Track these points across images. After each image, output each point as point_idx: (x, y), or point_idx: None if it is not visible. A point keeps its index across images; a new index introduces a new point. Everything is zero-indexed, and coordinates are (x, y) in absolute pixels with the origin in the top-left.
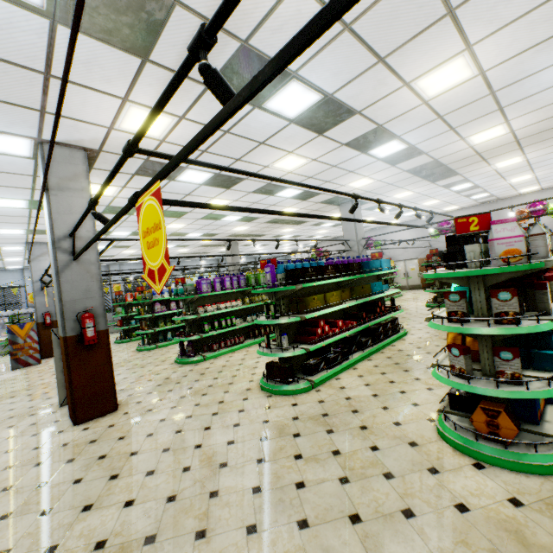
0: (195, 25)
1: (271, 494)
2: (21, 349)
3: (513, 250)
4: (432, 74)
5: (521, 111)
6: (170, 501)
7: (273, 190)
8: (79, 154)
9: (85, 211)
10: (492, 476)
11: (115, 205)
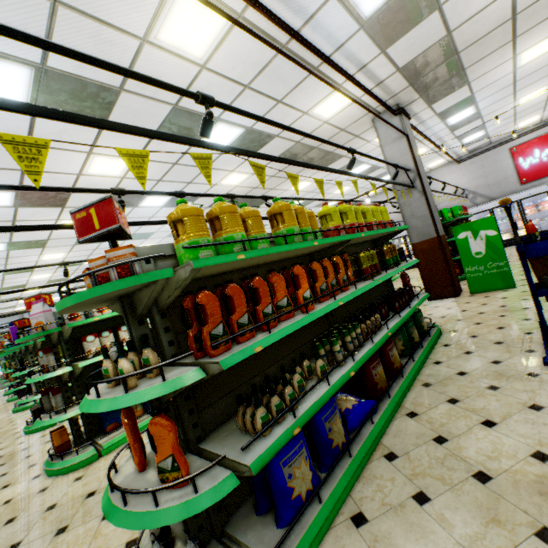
0: None
1: None
2: None
3: (40, 322)
4: (92, 167)
5: (230, 165)
6: None
7: None
8: None
9: None
10: (30, 483)
11: None
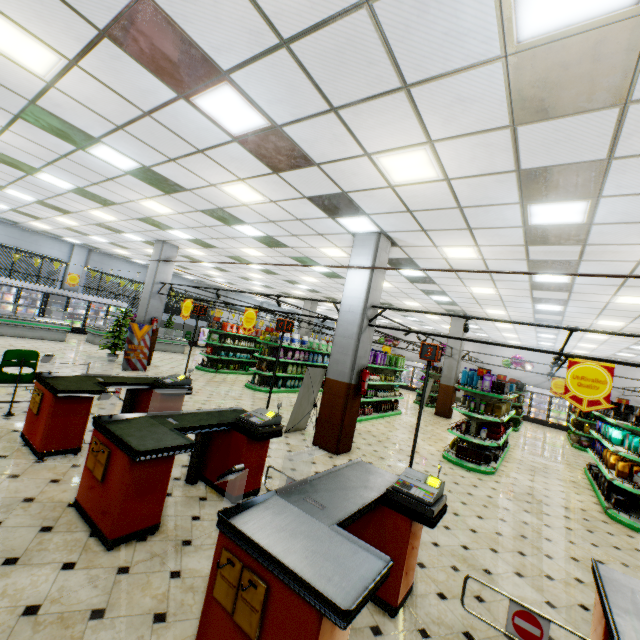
0: (574, 250)
1: (559, 529)
2: (134, 350)
3: None
4: (631, 297)
5: None
6: (504, 521)
7: (435, 293)
8: (389, 245)
9: (445, 314)
10: None
11: (313, 258)
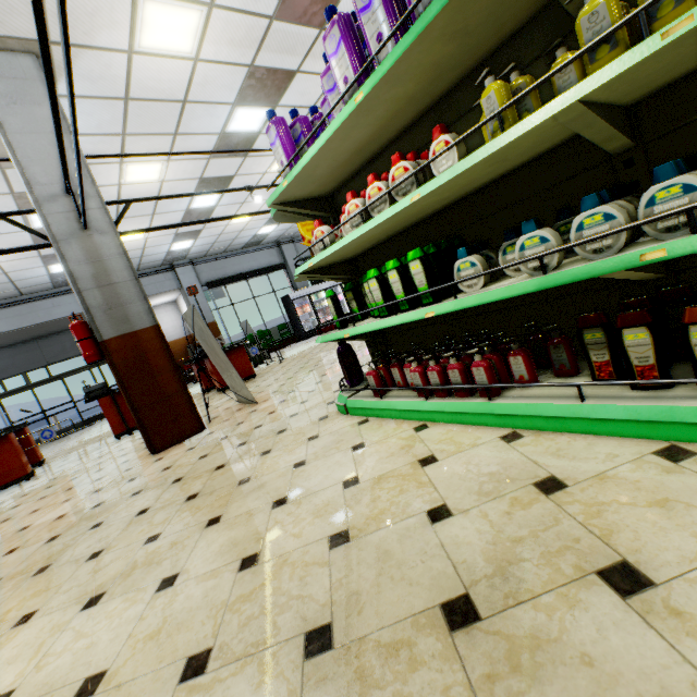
0: None
1: None
2: None
3: None
4: None
5: None
6: None
7: None
8: None
9: None
10: None
11: (270, 6)
